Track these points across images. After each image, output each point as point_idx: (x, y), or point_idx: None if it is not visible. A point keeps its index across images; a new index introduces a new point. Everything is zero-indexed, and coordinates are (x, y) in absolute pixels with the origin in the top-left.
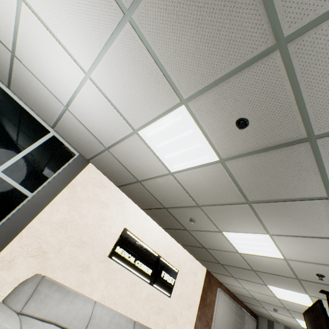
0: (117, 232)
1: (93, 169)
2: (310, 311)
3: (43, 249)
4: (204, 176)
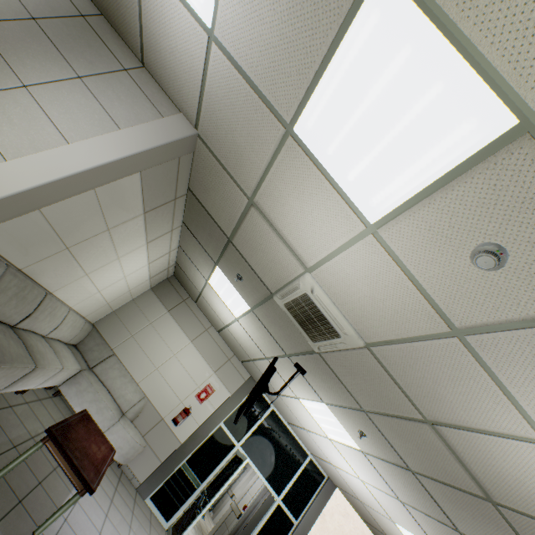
0: None
1: (338, 494)
2: None
3: None
4: None
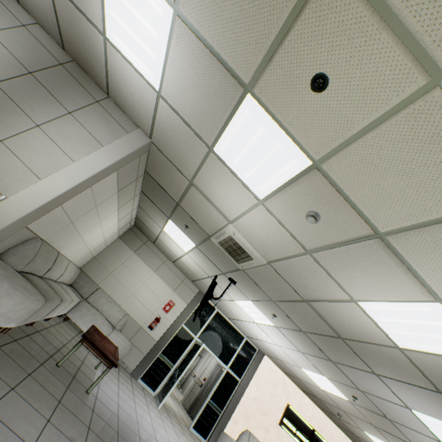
0: (283, 406)
1: (266, 359)
2: None
3: (247, 414)
4: (341, 400)
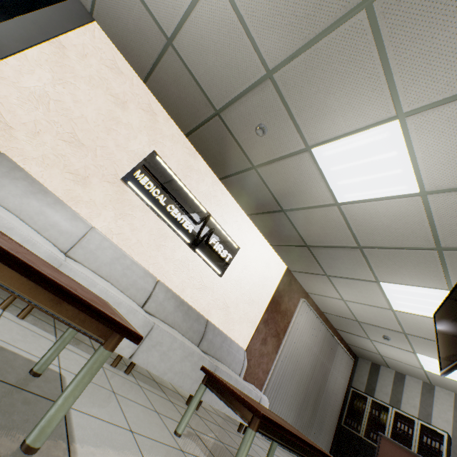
0: (140, 152)
1: (100, 35)
2: (449, 300)
3: (6, 121)
4: None
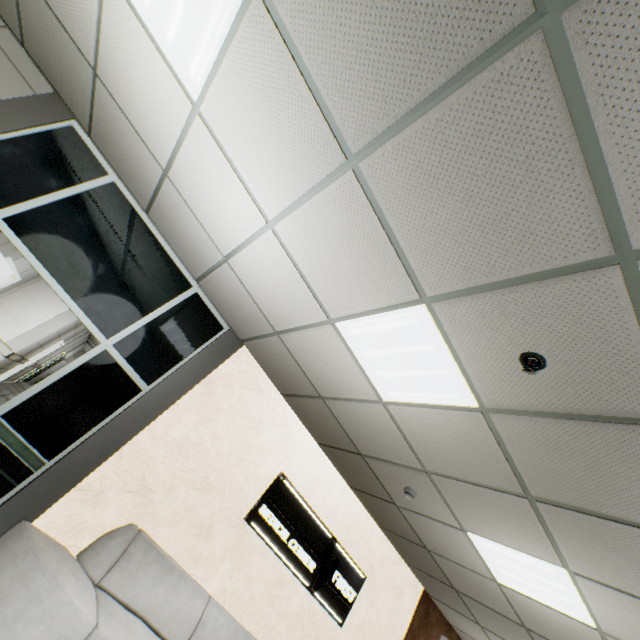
0: (267, 477)
1: (247, 357)
2: None
3: (148, 483)
4: (444, 424)
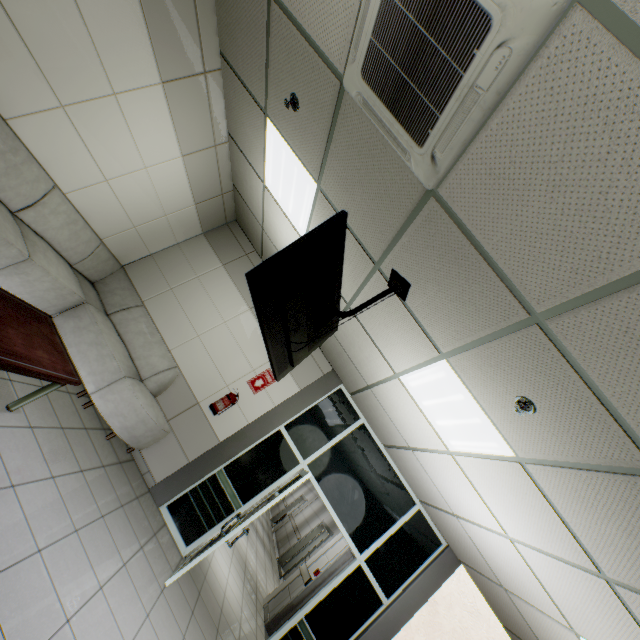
0: None
1: (464, 576)
2: None
3: None
4: None
